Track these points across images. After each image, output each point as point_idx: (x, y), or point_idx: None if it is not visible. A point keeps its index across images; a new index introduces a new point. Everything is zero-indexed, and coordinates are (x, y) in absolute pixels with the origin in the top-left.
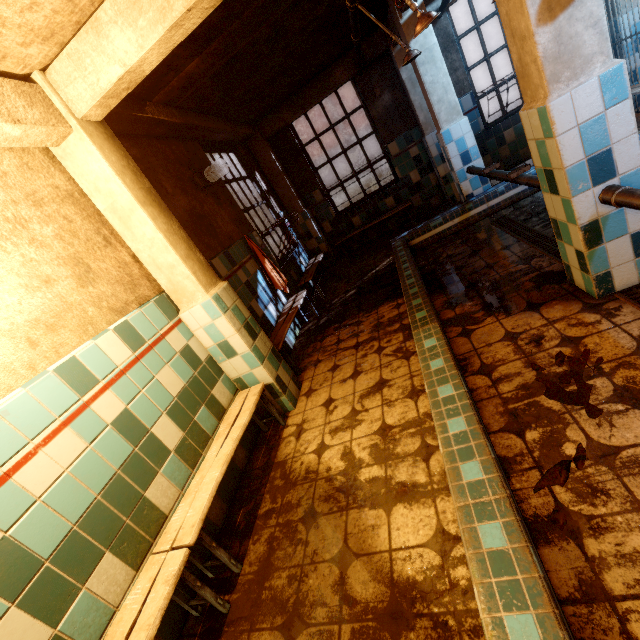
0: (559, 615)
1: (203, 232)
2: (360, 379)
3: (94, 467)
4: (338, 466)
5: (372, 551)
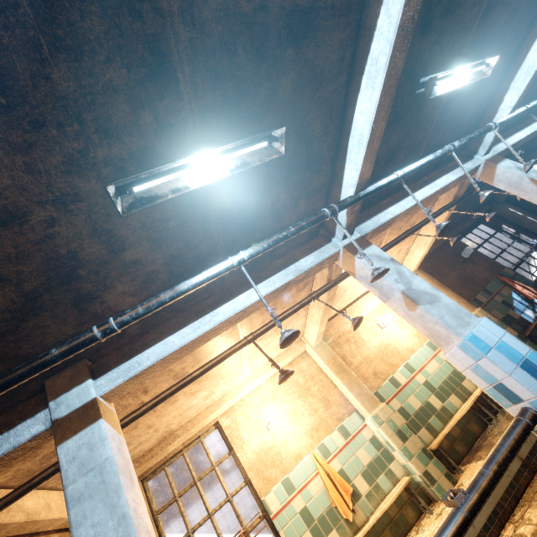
0: None
1: (468, 284)
2: None
3: (443, 371)
4: None
5: None
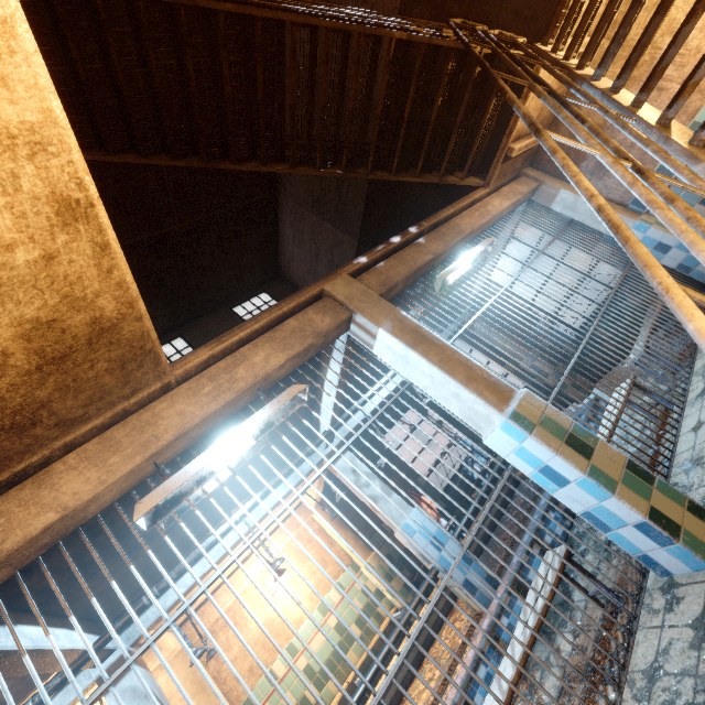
0: None
1: None
2: None
3: (329, 644)
4: None
5: None
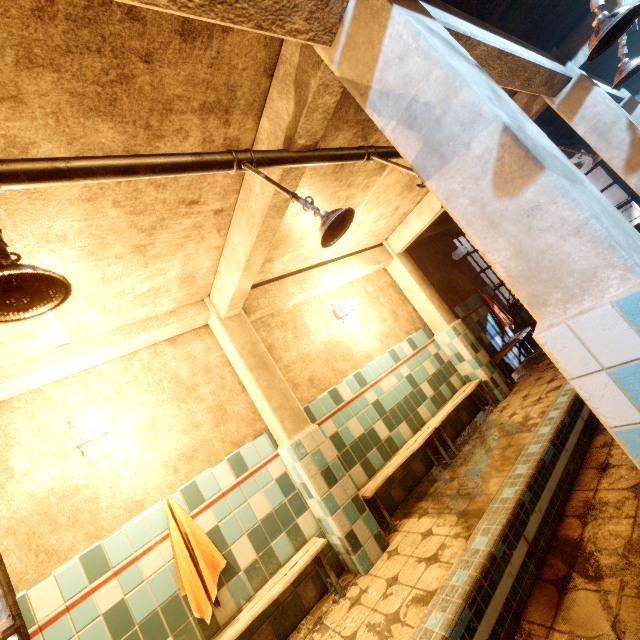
0: (559, 426)
1: (449, 292)
2: (552, 383)
3: (400, 390)
4: (518, 420)
5: (520, 444)
